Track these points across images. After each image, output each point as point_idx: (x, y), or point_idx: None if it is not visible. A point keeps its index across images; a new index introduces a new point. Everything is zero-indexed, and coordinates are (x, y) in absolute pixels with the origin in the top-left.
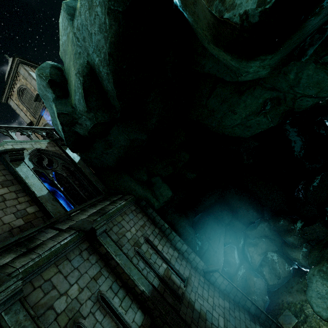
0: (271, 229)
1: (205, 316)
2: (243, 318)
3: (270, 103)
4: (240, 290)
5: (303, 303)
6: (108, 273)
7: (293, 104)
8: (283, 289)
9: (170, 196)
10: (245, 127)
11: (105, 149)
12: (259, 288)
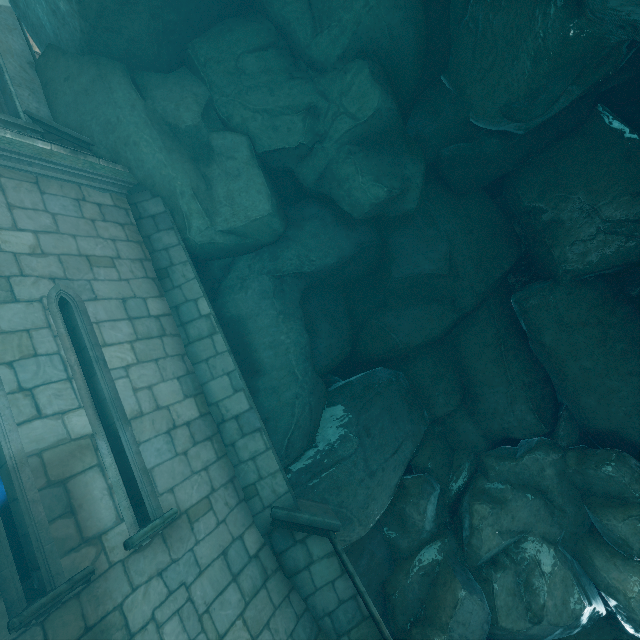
0: (563, 478)
1: None
2: None
3: None
4: (389, 639)
5: None
6: None
7: None
8: None
9: (260, 215)
10: None
11: None
12: (463, 623)
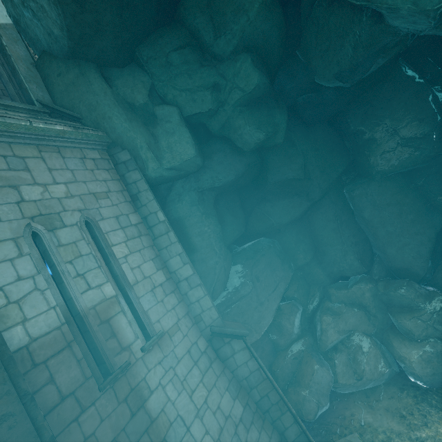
0: (376, 298)
1: (166, 431)
2: None
3: None
4: (278, 389)
5: (393, 436)
6: None
7: None
8: (360, 397)
9: (189, 157)
10: None
11: None
12: (317, 383)
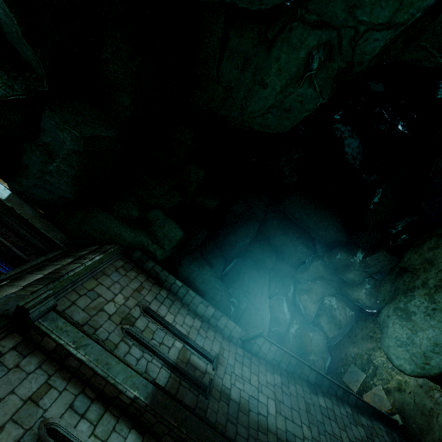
0: (326, 268)
1: (248, 405)
2: (301, 392)
3: (317, 58)
4: (294, 355)
5: (371, 352)
6: (65, 383)
7: (352, 54)
8: (346, 339)
9: (180, 237)
10: (283, 111)
11: (44, 164)
12: (317, 345)
